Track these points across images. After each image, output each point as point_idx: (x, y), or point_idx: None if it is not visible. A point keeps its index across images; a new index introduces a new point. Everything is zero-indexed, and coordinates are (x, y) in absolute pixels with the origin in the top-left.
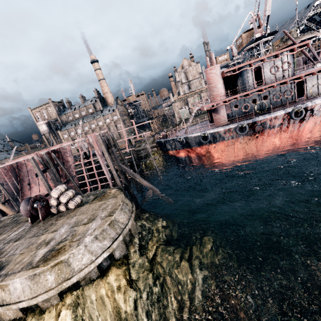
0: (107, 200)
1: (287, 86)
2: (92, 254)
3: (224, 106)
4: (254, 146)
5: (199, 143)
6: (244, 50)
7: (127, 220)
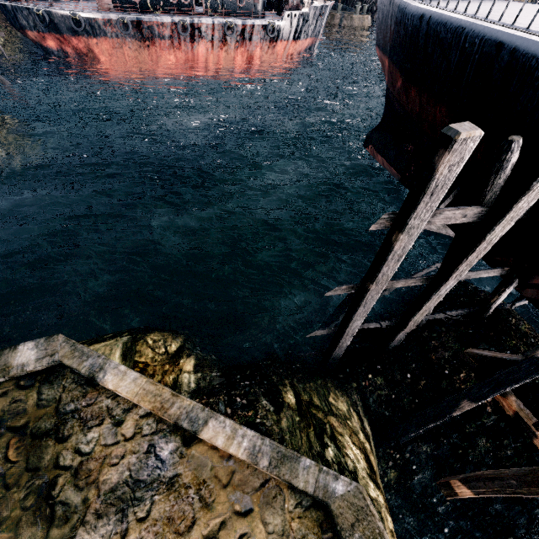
0: None
1: None
2: None
3: None
4: (150, 60)
5: (73, 31)
6: None
7: None
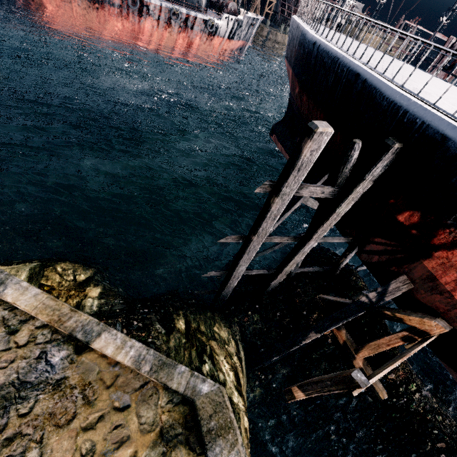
0: None
1: None
2: None
3: None
4: (97, 21)
5: None
6: None
7: None
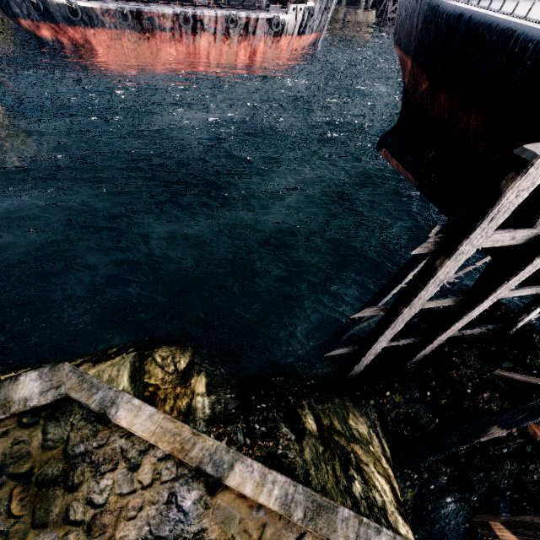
0: None
1: None
2: None
3: None
4: (149, 53)
5: (69, 20)
6: None
7: None
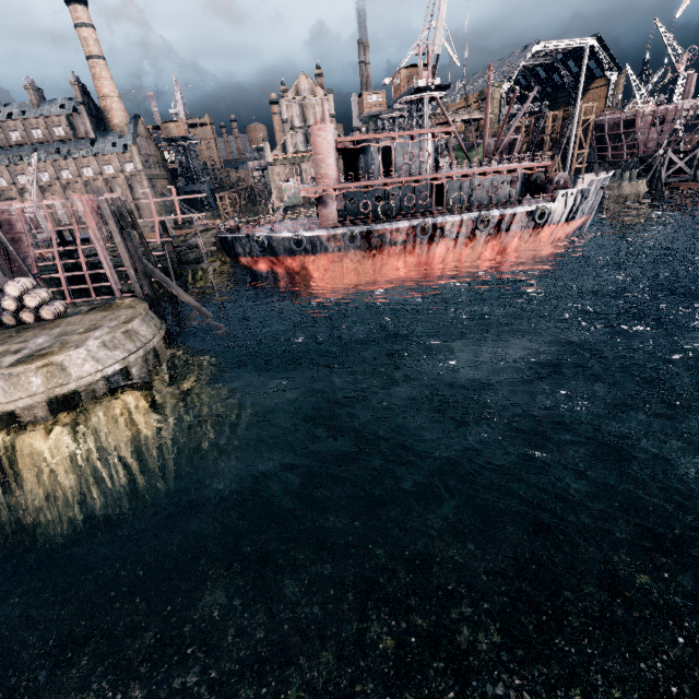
0: (117, 311)
1: (424, 186)
2: (98, 362)
3: (335, 197)
4: (371, 270)
5: (291, 251)
6: (401, 102)
7: (152, 336)
